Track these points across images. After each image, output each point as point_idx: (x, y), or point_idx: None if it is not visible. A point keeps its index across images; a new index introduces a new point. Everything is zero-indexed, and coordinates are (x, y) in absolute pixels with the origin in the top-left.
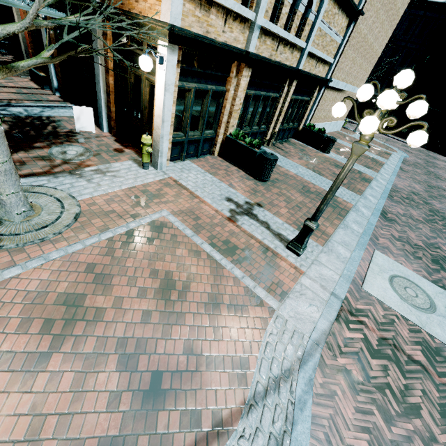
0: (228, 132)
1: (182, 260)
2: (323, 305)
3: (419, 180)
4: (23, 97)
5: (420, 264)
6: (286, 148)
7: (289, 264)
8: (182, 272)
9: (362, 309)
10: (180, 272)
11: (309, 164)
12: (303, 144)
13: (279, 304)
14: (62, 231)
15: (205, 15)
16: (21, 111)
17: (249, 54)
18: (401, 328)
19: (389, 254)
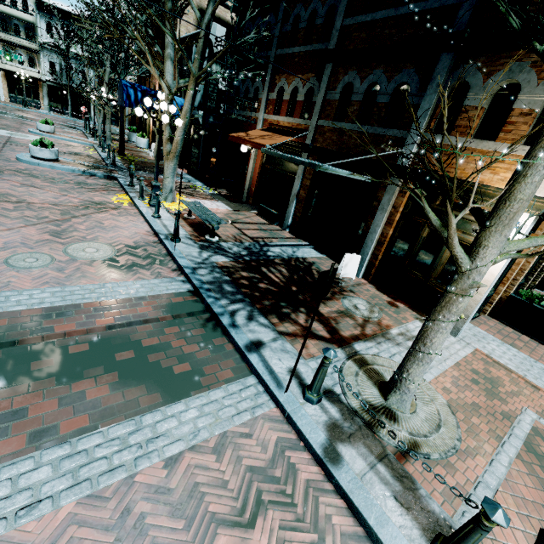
0: (511, 290)
1: None
2: None
3: None
4: (267, 234)
5: None
6: None
7: None
8: None
9: None
10: None
11: None
12: None
13: None
14: (460, 436)
15: None
16: (280, 251)
17: None
18: None
19: None
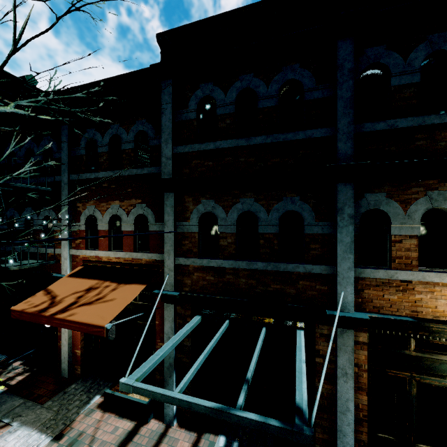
0: None
1: None
2: None
3: None
4: None
5: None
6: None
7: None
8: None
9: None
10: None
11: None
12: None
13: None
14: None
15: None
16: None
17: None
18: None
19: None
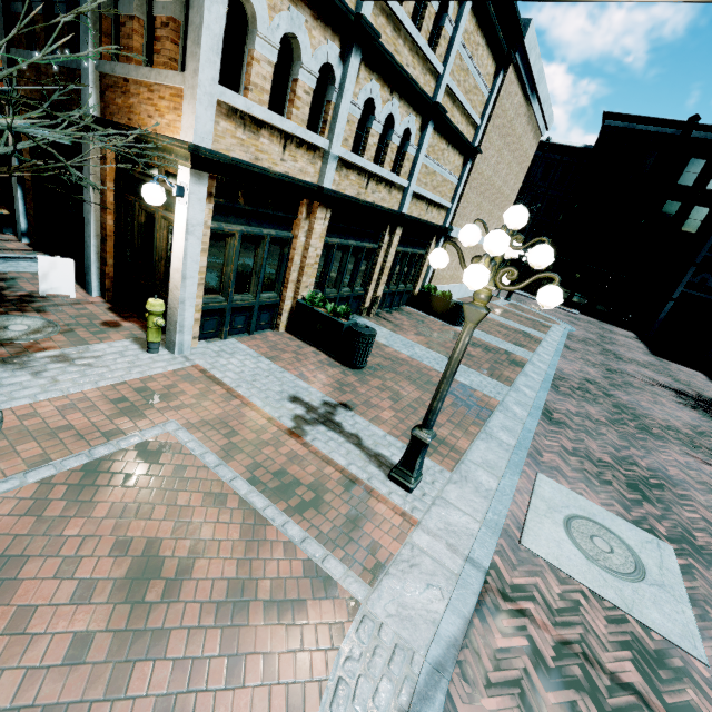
0: (299, 296)
1: (187, 514)
2: (452, 584)
3: (593, 361)
4: None
5: (611, 493)
6: (396, 320)
7: (392, 508)
8: (184, 538)
9: (522, 586)
10: (178, 540)
11: (431, 342)
12: (423, 314)
13: (368, 591)
14: None
15: (253, 138)
16: None
17: (323, 189)
18: (592, 617)
19: (561, 479)
